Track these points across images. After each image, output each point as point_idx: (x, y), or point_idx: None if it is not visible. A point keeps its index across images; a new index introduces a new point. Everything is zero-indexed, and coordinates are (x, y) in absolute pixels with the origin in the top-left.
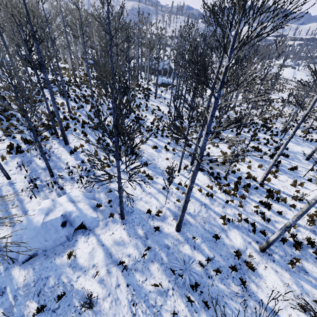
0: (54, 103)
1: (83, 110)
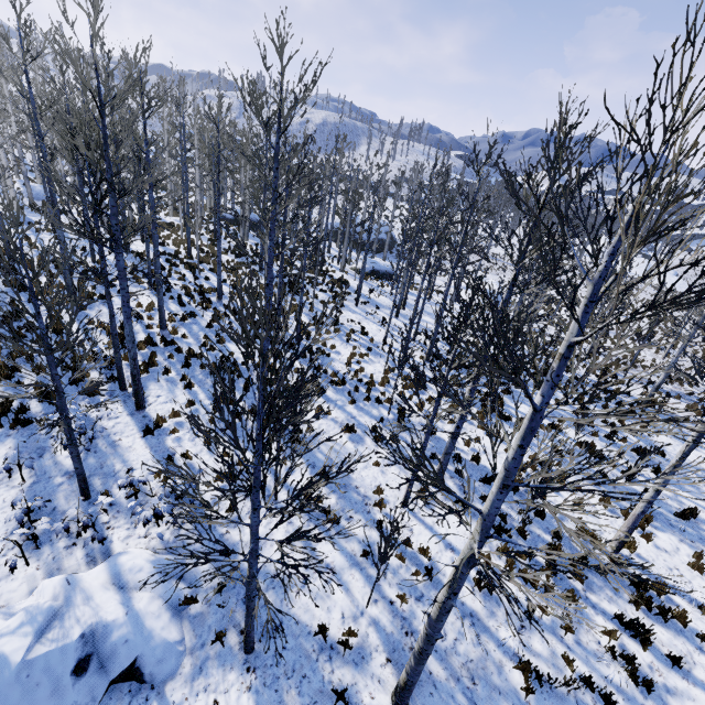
0: (127, 318)
1: (195, 324)
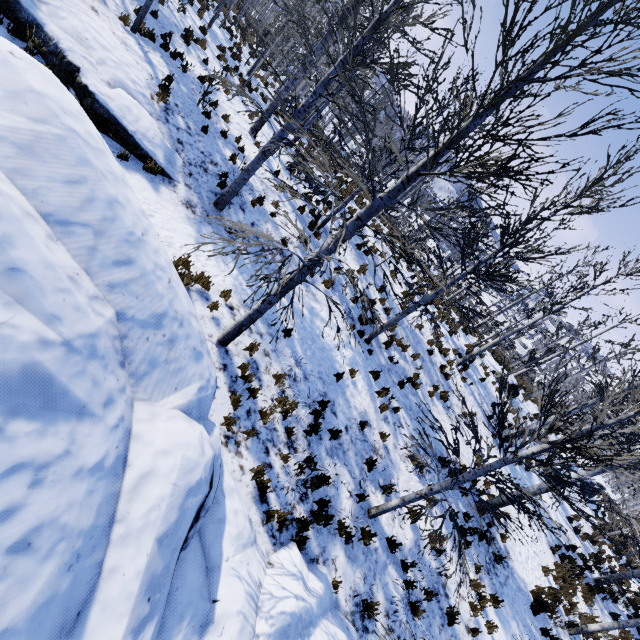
0: None
1: None
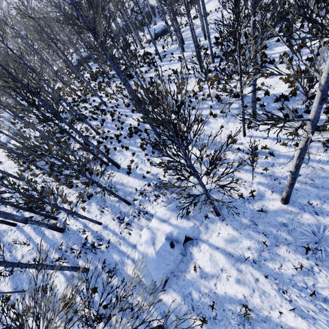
0: (87, 141)
1: (107, 123)
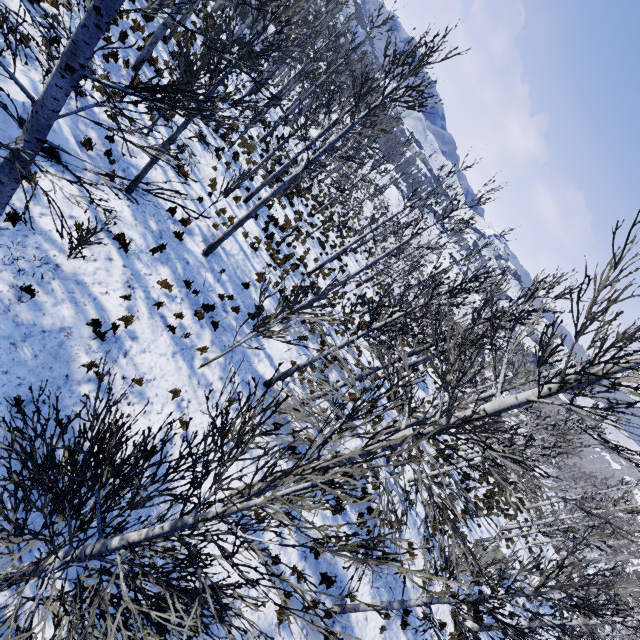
0: None
1: None
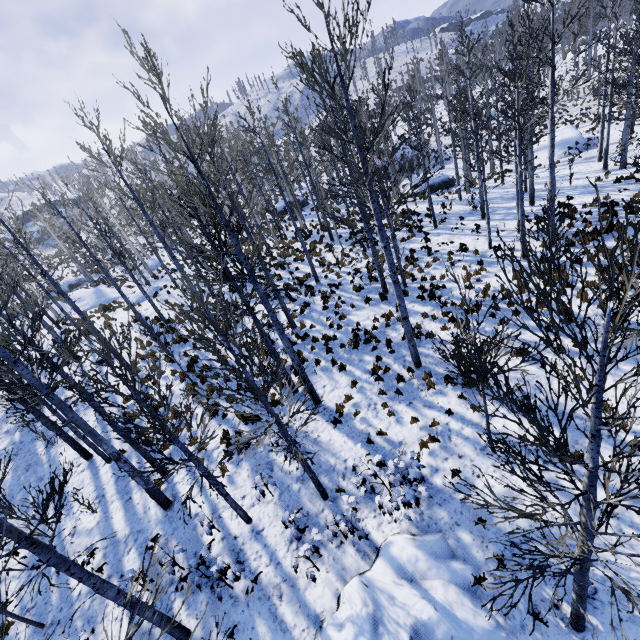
0: (281, 334)
1: (312, 311)
